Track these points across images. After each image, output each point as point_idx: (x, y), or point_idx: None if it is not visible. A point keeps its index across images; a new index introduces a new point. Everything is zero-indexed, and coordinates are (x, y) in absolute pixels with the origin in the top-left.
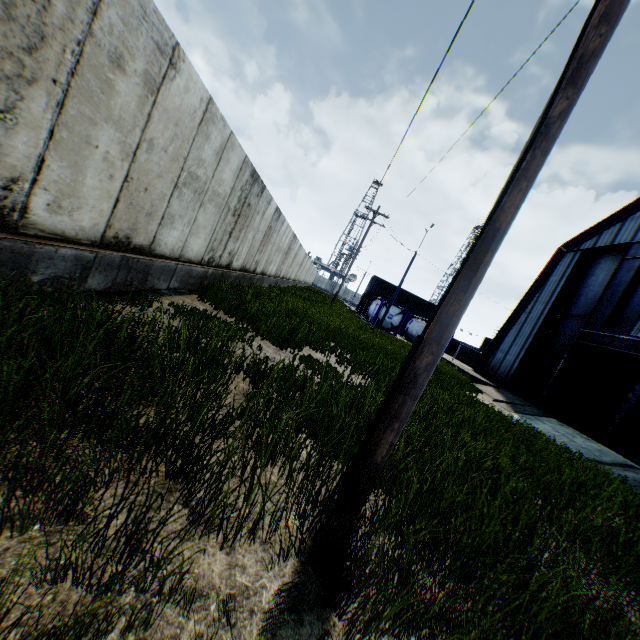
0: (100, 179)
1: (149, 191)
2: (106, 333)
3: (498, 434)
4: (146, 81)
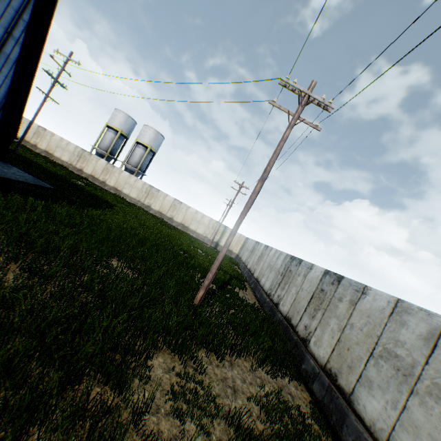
0: (329, 337)
1: (350, 351)
2: (269, 347)
3: (5, 278)
4: (350, 302)
